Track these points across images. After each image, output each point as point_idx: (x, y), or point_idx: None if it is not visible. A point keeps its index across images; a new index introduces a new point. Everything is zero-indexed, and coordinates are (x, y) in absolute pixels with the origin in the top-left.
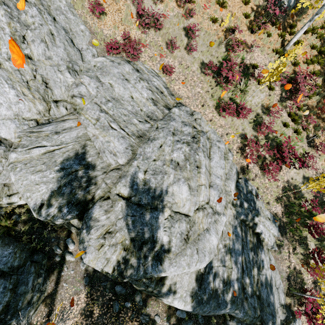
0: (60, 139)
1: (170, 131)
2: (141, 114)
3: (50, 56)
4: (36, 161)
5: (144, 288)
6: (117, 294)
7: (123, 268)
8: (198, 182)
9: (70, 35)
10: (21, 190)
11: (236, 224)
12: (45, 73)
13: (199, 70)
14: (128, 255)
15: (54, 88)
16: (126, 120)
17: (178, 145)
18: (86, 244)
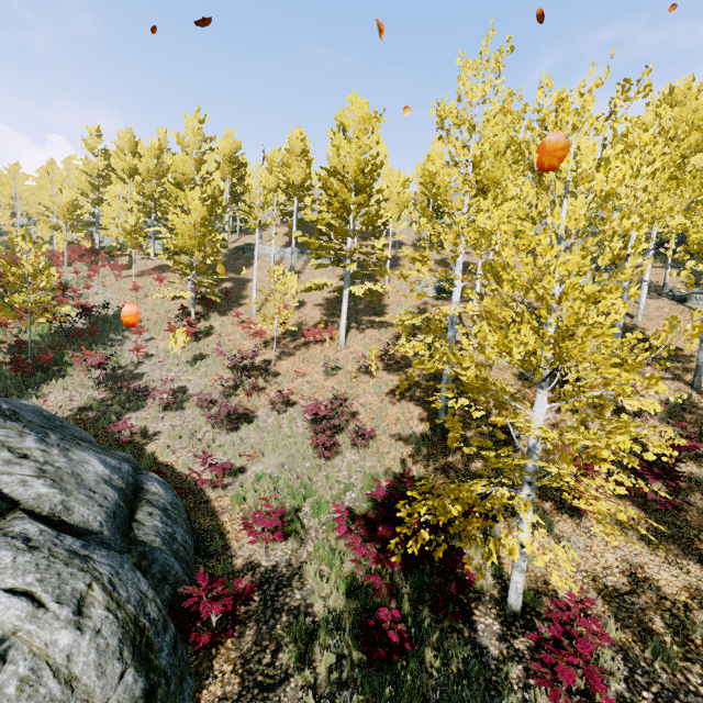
0: None
1: None
2: None
3: None
4: None
5: None
6: None
7: None
8: None
9: None
10: None
11: None
12: None
13: None
14: None
15: None
16: None
17: None
18: None
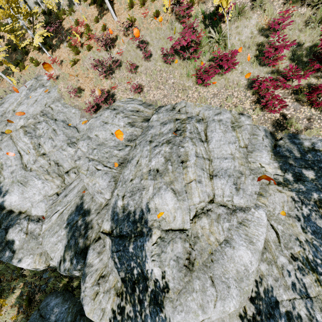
0: (67, 200)
1: (147, 141)
2: (122, 142)
3: (55, 144)
4: (54, 225)
5: None
6: None
7: (120, 320)
8: (185, 179)
9: (67, 122)
10: (48, 253)
11: (306, 213)
12: (55, 157)
13: (163, 65)
14: (122, 302)
15: (63, 163)
16: (108, 156)
17: (156, 150)
18: (82, 295)
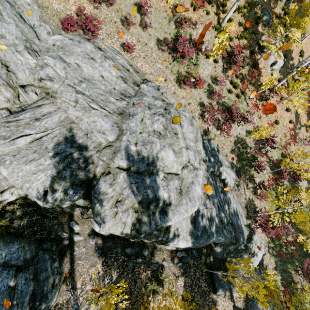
0: (43, 126)
1: (146, 105)
2: (115, 92)
3: (2, 34)
4: (25, 151)
5: (156, 239)
6: (128, 255)
7: (138, 226)
8: (179, 145)
9: (16, 9)
10: (18, 183)
11: (208, 176)
12: (3, 54)
13: (156, 46)
14: (139, 216)
15: (17, 71)
16: (103, 99)
17: (156, 117)
18: (102, 215)
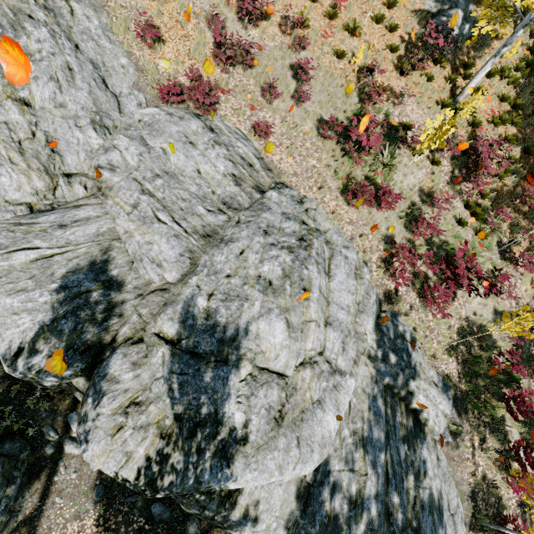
0: (66, 237)
1: (261, 227)
2: (213, 199)
3: (63, 103)
4: (18, 274)
5: (199, 510)
6: (153, 520)
7: (157, 472)
8: (305, 315)
9: (102, 72)
10: None
11: (375, 393)
12: (53, 129)
13: (314, 131)
14: (167, 447)
15: (67, 153)
16: (184, 208)
17: (273, 251)
18: (89, 425)
